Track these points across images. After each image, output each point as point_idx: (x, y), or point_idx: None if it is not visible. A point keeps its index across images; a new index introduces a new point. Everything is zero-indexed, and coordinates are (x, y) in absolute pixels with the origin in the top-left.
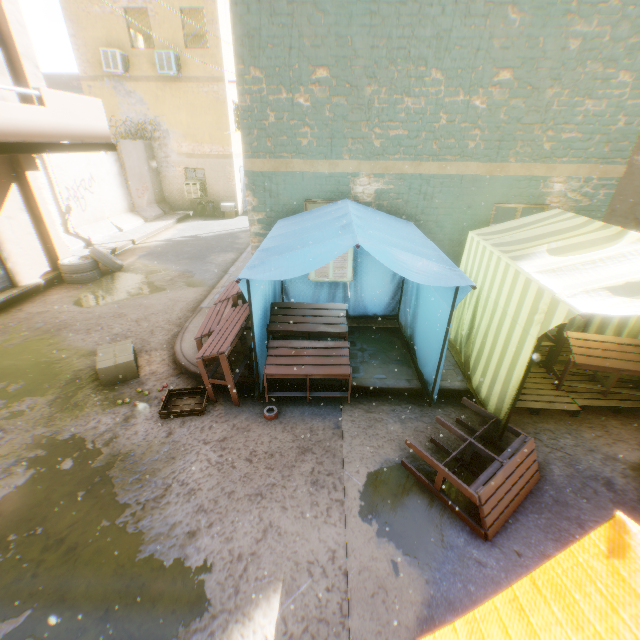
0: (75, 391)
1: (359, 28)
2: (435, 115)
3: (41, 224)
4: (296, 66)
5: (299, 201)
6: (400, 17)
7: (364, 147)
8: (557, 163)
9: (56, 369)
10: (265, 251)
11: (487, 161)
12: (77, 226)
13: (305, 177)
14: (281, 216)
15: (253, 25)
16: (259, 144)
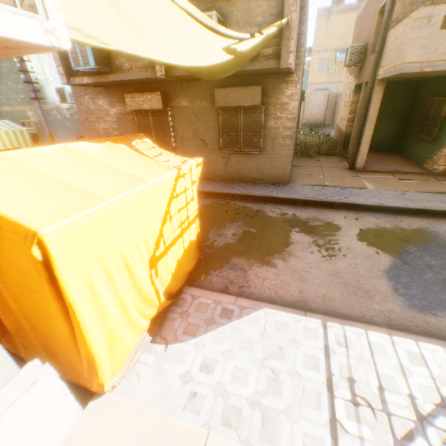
0: None
1: None
2: None
3: None
4: None
5: None
6: None
7: None
8: (26, 106)
9: None
10: None
11: (11, 106)
12: None
13: None
14: None
15: None
16: None
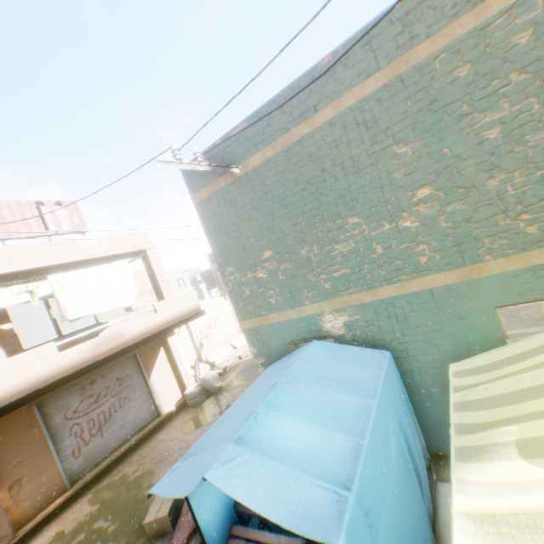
0: (134, 539)
1: (280, 217)
2: (368, 248)
3: (176, 367)
4: (250, 255)
5: (284, 344)
6: (305, 197)
7: (318, 291)
8: None
9: (138, 508)
10: (208, 434)
11: (453, 268)
12: (206, 355)
13: (282, 325)
14: (276, 358)
15: (221, 244)
16: (245, 310)
